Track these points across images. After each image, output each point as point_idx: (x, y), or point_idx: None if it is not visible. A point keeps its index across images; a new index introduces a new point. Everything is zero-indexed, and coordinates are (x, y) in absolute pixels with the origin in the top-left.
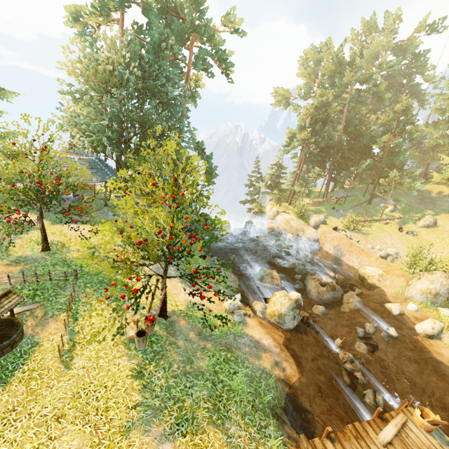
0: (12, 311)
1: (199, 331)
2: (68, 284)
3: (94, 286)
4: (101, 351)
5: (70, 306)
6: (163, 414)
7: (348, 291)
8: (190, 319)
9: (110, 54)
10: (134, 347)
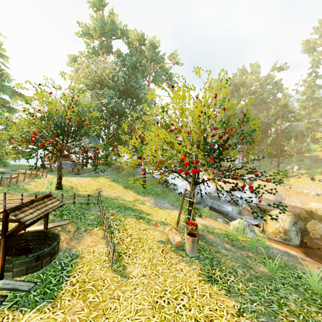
0: (47, 221)
1: (230, 243)
2: (91, 207)
3: (115, 209)
4: (153, 259)
5: (102, 220)
6: (280, 320)
7: (304, 224)
8: (214, 234)
9: (107, 65)
10: (185, 254)
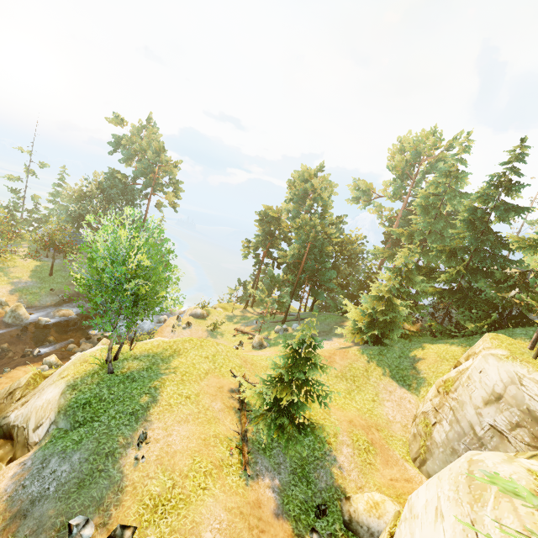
0: None
1: None
2: None
3: None
4: None
5: None
6: None
7: None
8: None
9: (81, 184)
10: None
